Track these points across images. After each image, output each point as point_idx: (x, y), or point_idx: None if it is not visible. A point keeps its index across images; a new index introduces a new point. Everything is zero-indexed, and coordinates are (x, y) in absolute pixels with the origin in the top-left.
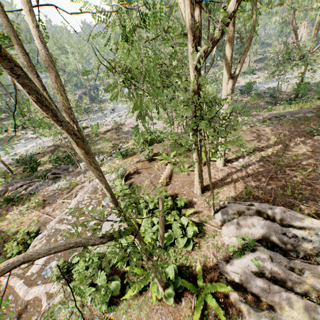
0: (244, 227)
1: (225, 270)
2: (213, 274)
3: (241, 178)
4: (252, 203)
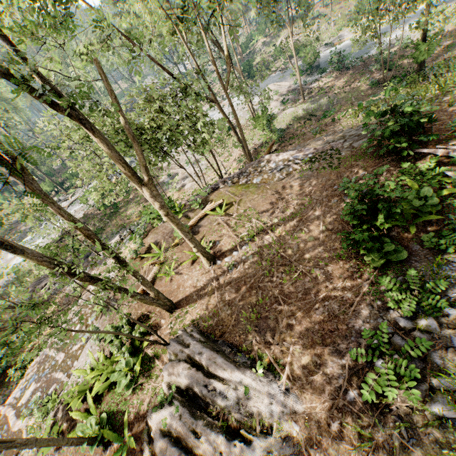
0: (172, 374)
1: (148, 421)
2: (140, 423)
3: (220, 288)
4: (190, 342)
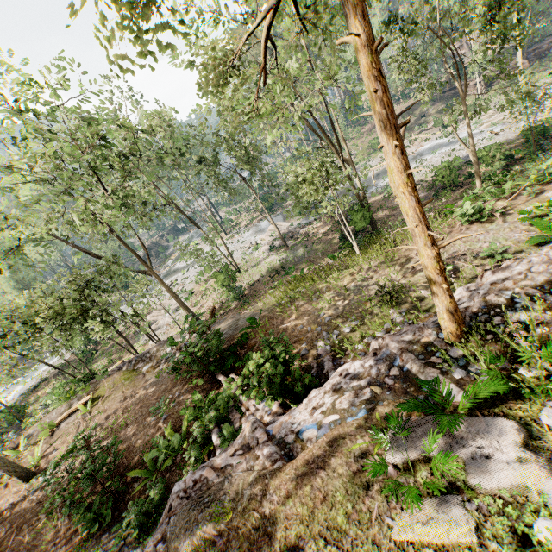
0: None
1: None
2: None
3: (6, 519)
4: None
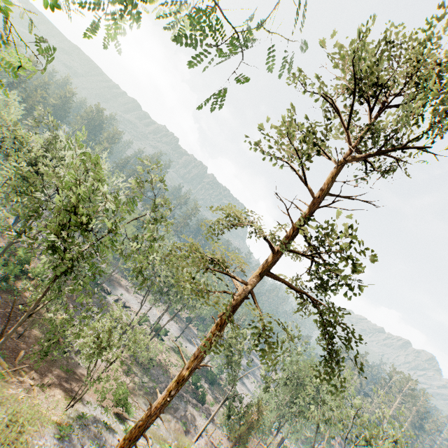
0: None
1: None
2: None
3: None
4: None
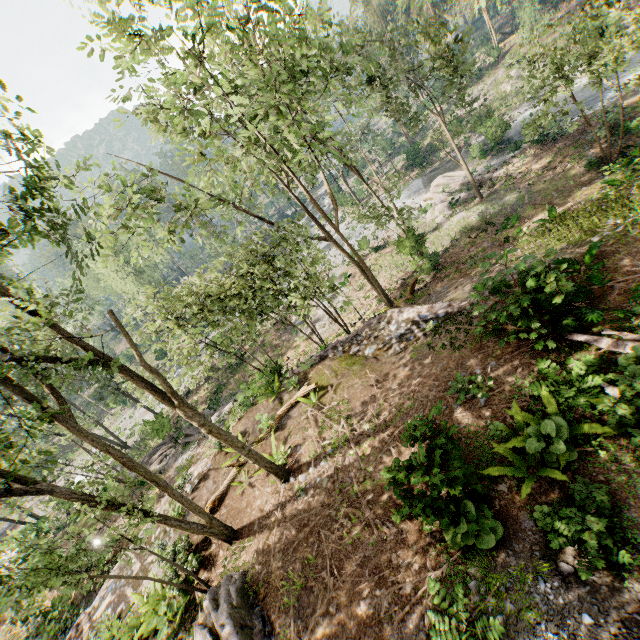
0: None
1: None
2: None
3: (282, 522)
4: (221, 602)
